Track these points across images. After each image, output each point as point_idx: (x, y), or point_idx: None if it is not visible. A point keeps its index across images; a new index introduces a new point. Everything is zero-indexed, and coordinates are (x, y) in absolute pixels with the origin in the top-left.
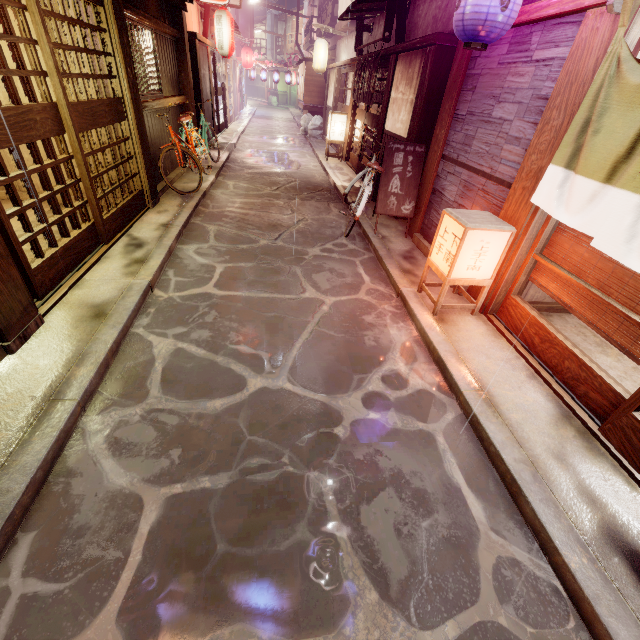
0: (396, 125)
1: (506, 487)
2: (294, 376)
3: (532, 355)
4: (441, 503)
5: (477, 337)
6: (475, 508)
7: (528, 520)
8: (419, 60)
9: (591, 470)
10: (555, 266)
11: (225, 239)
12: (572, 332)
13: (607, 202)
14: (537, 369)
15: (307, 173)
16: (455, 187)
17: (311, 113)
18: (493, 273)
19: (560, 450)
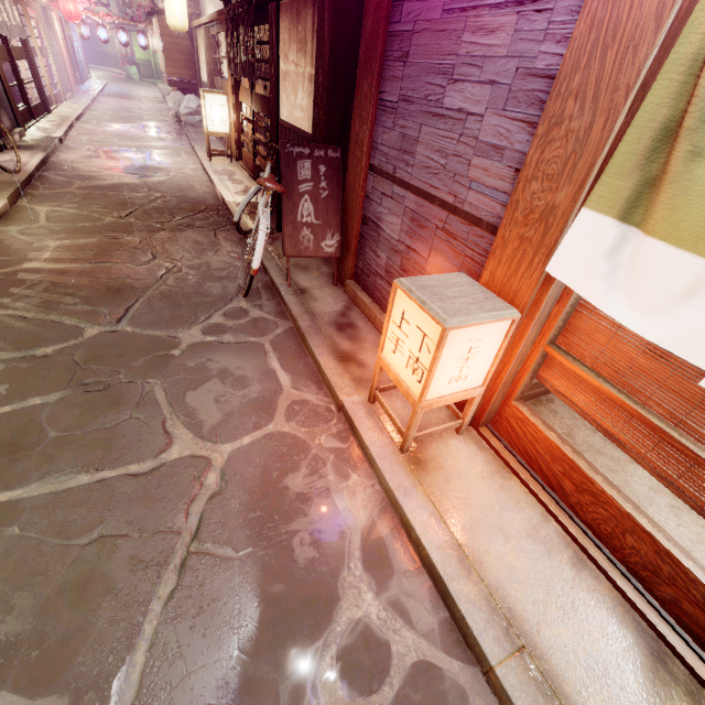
0: (294, 113)
1: None
2: None
3: (565, 510)
4: None
5: (477, 487)
6: None
7: None
8: (311, 10)
9: None
10: (589, 373)
11: (6, 340)
12: (586, 427)
13: None
14: (582, 544)
15: (181, 182)
16: (397, 218)
17: (182, 91)
18: (486, 377)
19: None
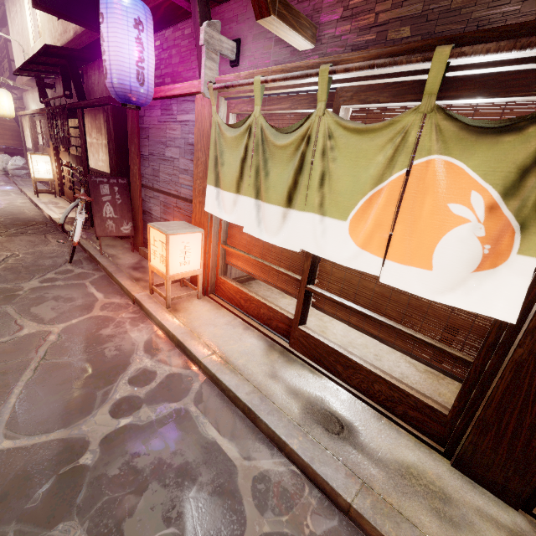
0: (99, 163)
1: (248, 418)
2: (15, 428)
3: (243, 313)
4: (203, 464)
5: (205, 314)
6: (230, 450)
7: (266, 433)
8: (102, 115)
9: (292, 374)
10: (235, 249)
11: None
12: (264, 290)
13: (242, 204)
14: (248, 321)
15: (13, 210)
16: (158, 207)
17: (8, 154)
18: (201, 264)
19: (273, 370)
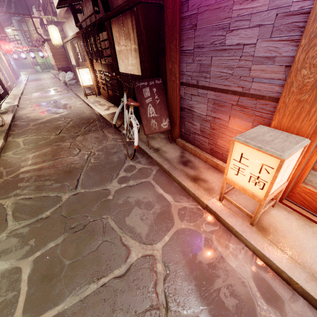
0: (128, 68)
1: None
2: None
3: None
4: None
5: (302, 236)
6: None
7: None
8: (129, 19)
9: None
10: None
11: (25, 213)
12: None
13: None
14: None
15: (77, 111)
16: (204, 105)
17: (64, 71)
18: (289, 176)
19: None
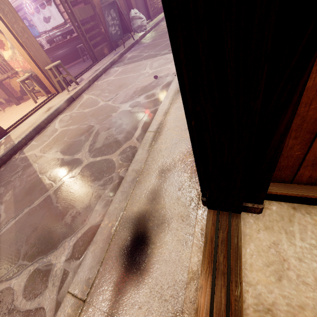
0: None
1: None
2: None
3: None
4: None
5: None
6: None
7: None
8: None
9: None
10: None
11: None
12: None
13: None
14: None
15: None
16: None
17: None
18: None
19: None
